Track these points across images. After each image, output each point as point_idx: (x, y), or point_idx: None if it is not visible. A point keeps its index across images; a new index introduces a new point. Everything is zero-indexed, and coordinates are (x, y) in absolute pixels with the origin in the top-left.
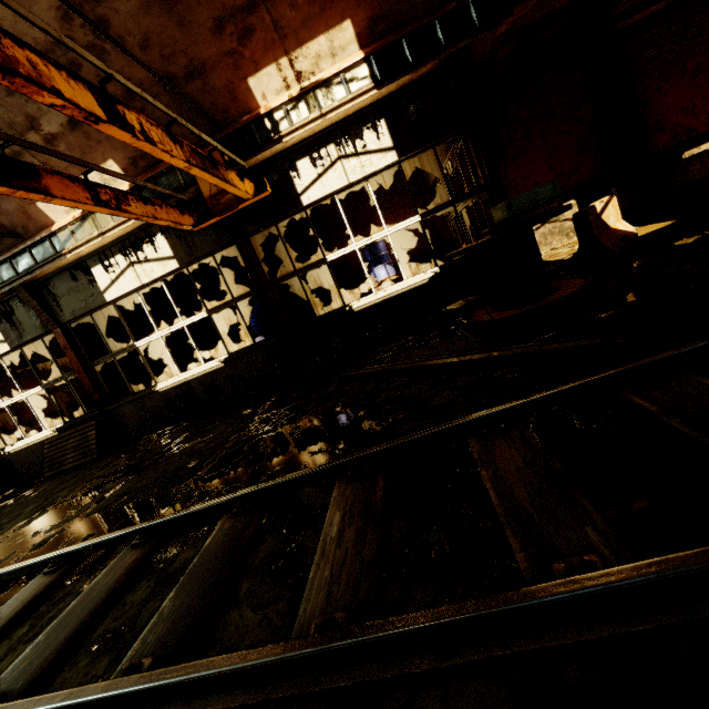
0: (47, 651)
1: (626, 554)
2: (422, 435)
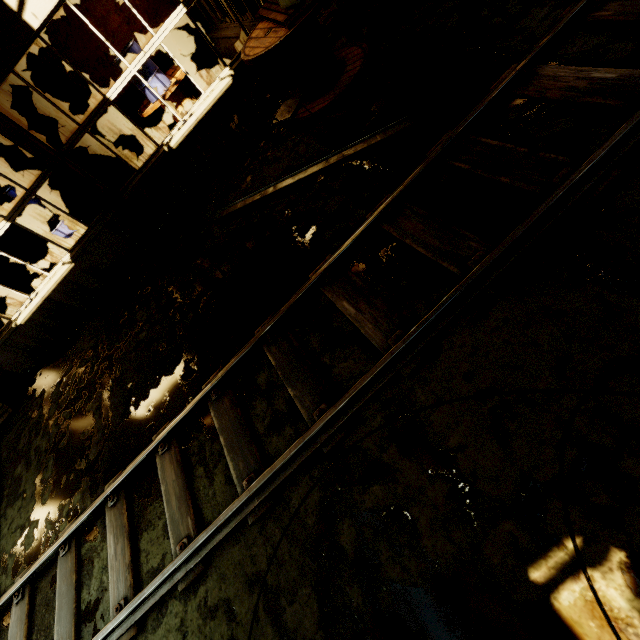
0: (247, 453)
1: (489, 245)
2: (357, 237)
